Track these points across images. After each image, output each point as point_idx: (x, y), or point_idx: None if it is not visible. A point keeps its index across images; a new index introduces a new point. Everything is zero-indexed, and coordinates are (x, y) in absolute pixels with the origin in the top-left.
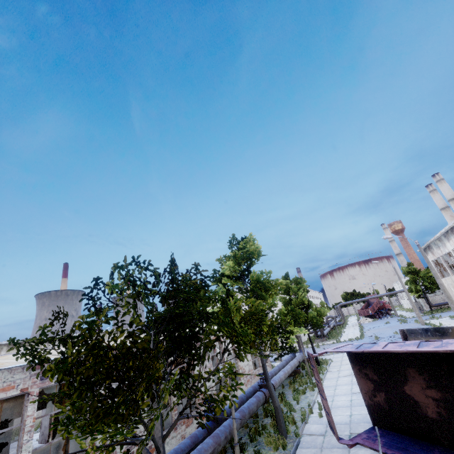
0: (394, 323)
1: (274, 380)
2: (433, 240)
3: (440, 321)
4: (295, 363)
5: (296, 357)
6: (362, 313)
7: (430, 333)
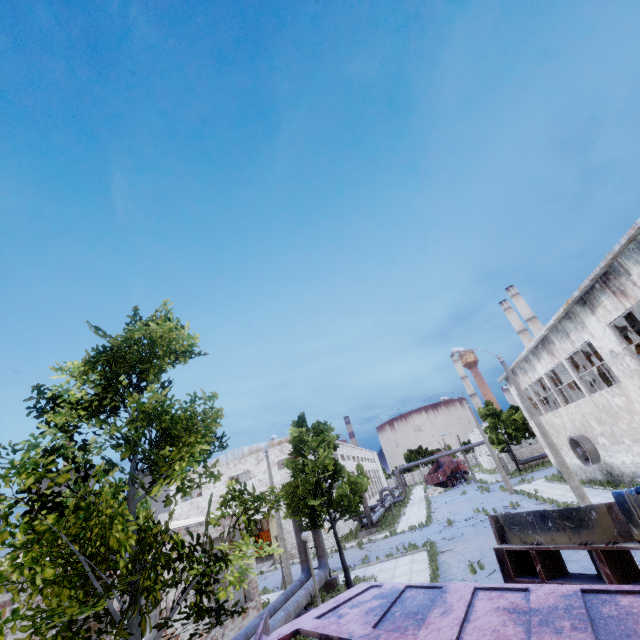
0: (472, 494)
1: None
2: (519, 361)
3: (533, 486)
4: (300, 601)
5: (306, 585)
6: (430, 480)
7: (553, 523)
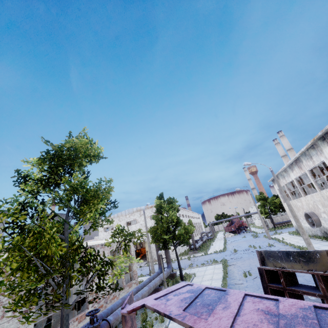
0: (248, 238)
1: (115, 314)
2: (281, 171)
3: (281, 236)
4: (156, 282)
5: (160, 275)
6: (227, 229)
7: (293, 258)
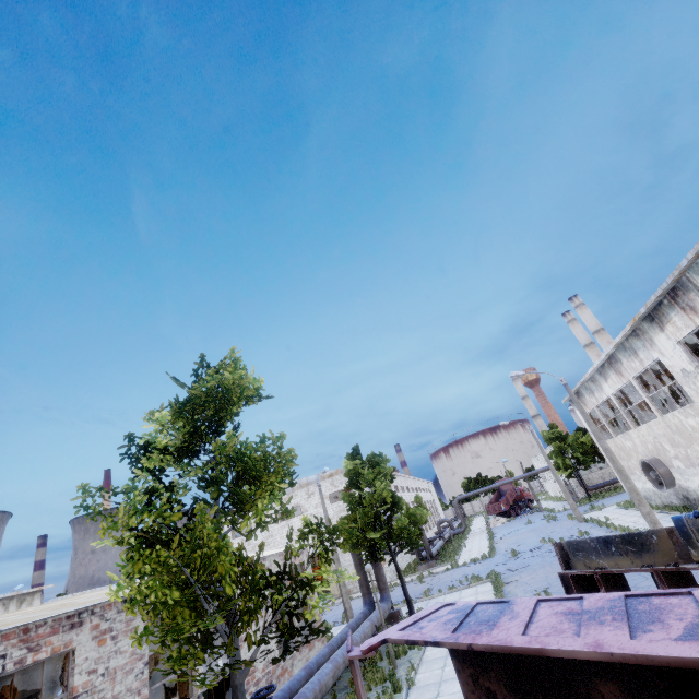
0: (538, 523)
1: (301, 696)
2: (584, 381)
3: (604, 513)
4: (366, 632)
5: (370, 616)
6: (491, 509)
7: (616, 548)
